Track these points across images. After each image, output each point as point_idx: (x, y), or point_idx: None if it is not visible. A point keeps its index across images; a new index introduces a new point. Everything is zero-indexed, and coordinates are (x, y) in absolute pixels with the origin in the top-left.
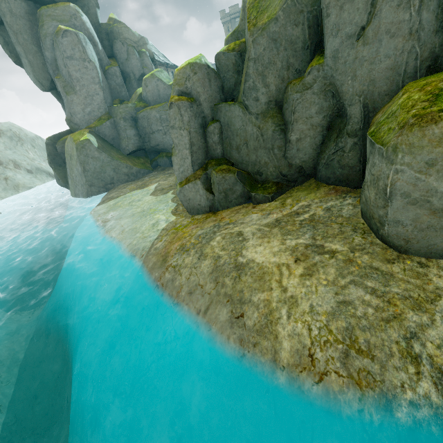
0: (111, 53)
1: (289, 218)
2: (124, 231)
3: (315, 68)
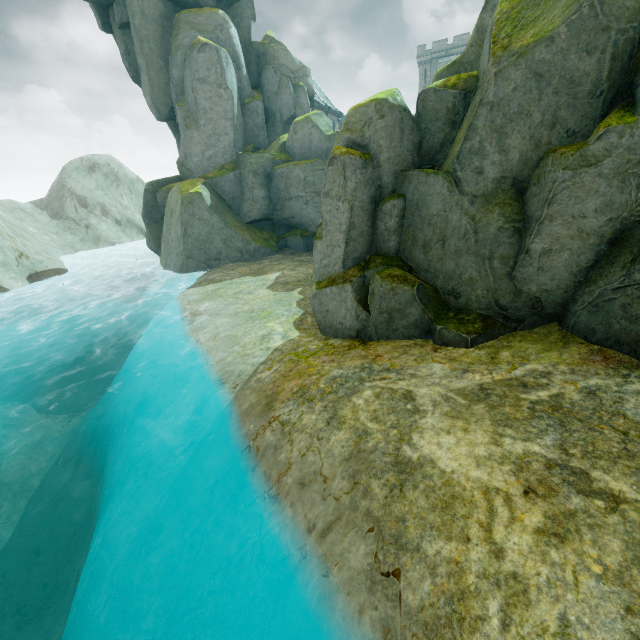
0: (257, 83)
1: (507, 390)
2: (218, 337)
3: (616, 131)
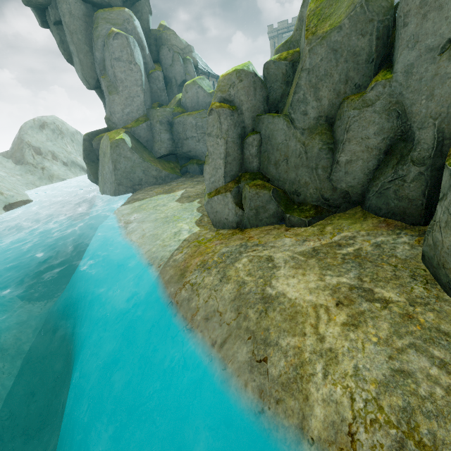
0: (157, 58)
1: (329, 249)
2: (145, 236)
3: (381, 84)
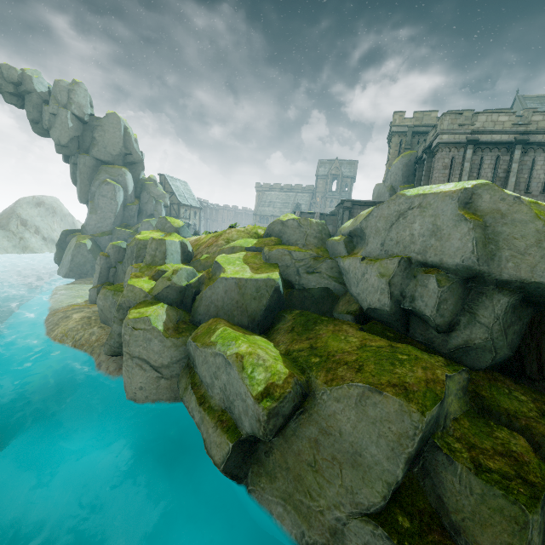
0: (139, 195)
1: None
2: (57, 300)
3: None
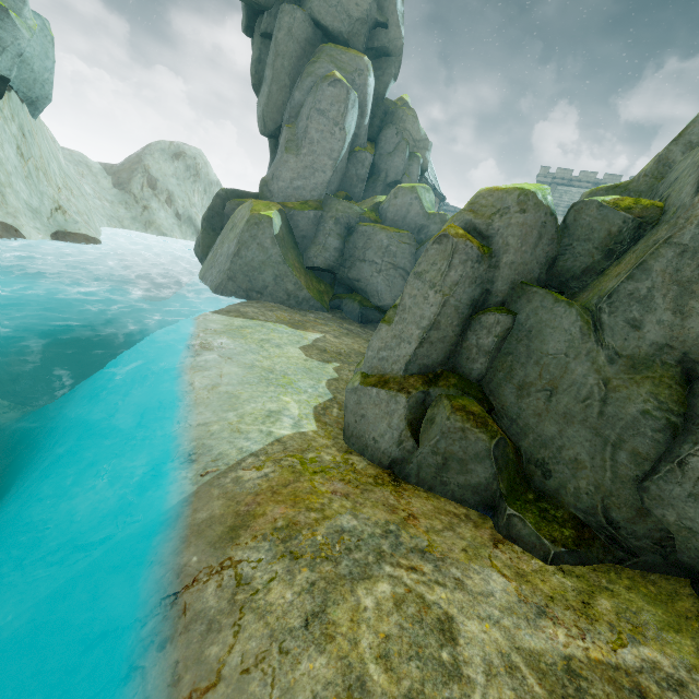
0: (375, 137)
1: (614, 695)
2: (217, 389)
3: None
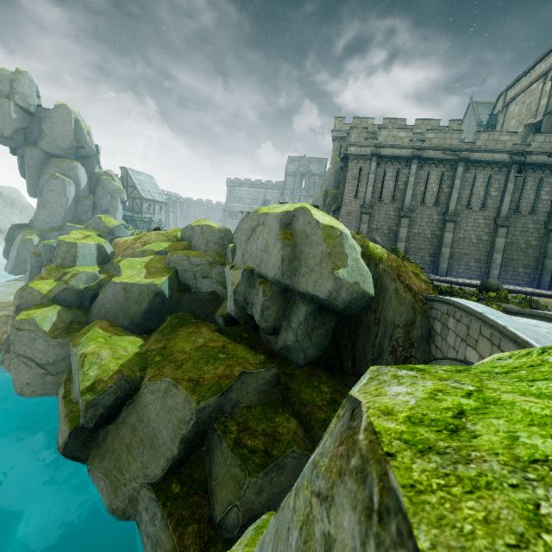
0: (94, 190)
1: None
2: None
3: None
